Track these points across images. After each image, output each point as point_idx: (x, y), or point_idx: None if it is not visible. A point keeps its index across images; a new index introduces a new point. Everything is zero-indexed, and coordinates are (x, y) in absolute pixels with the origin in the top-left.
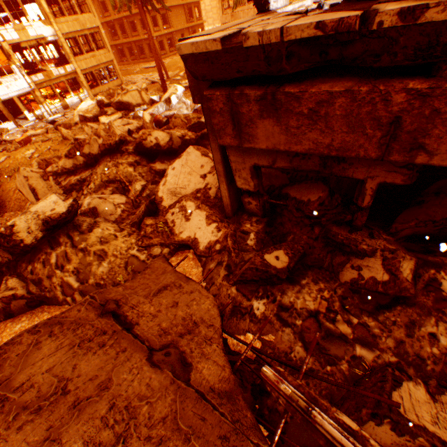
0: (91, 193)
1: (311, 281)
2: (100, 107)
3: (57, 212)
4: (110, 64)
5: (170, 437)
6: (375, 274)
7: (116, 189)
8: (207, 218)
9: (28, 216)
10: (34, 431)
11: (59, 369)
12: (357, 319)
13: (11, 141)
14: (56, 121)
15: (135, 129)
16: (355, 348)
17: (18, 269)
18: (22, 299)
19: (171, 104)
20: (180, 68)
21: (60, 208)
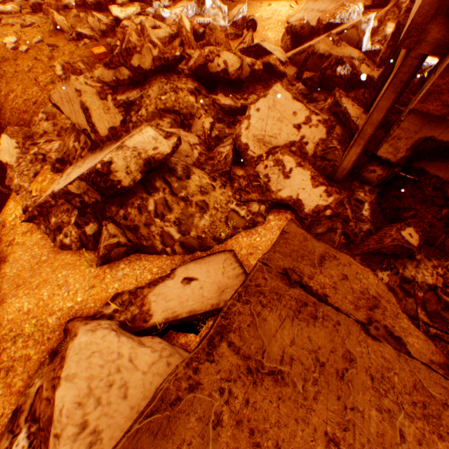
0: (141, 122)
1: (424, 258)
2: None
3: (161, 152)
4: None
5: (429, 402)
6: None
7: (174, 122)
8: (312, 180)
9: (126, 152)
10: (329, 401)
11: (299, 342)
12: None
13: None
14: None
15: (167, 37)
16: None
17: (106, 212)
18: (123, 247)
19: (204, 7)
20: None
21: (163, 147)
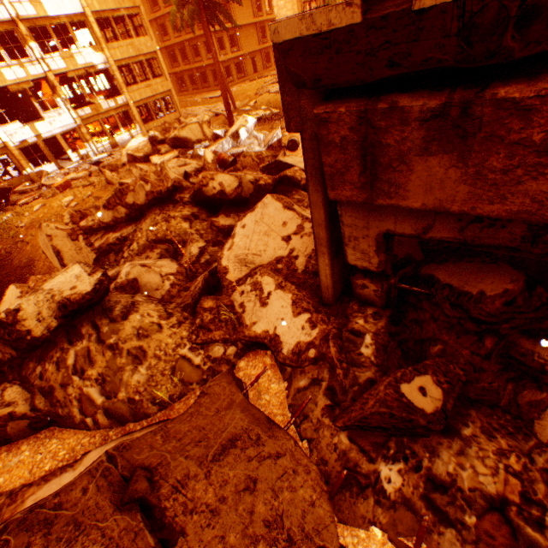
0: (133, 256)
1: (481, 432)
2: (153, 144)
3: (79, 292)
4: (167, 94)
5: None
6: None
7: (165, 251)
8: (293, 305)
9: (39, 296)
10: None
11: None
12: None
13: (50, 185)
14: (102, 161)
15: (193, 171)
16: None
17: (23, 370)
18: (23, 420)
19: (239, 139)
20: (250, 96)
21: (83, 285)
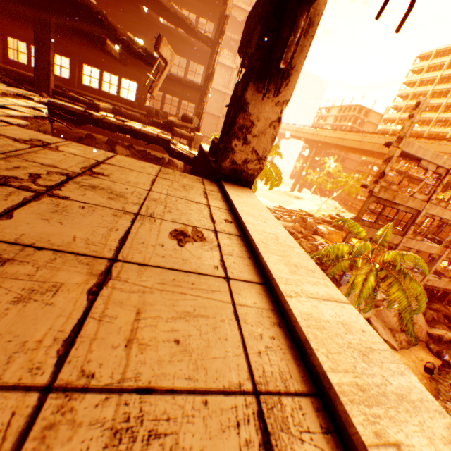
0: None
1: None
2: None
3: None
4: None
5: None
6: None
7: None
8: (447, 307)
9: None
10: None
11: None
12: None
13: None
14: None
15: None
16: None
17: None
18: None
19: None
20: None
21: None
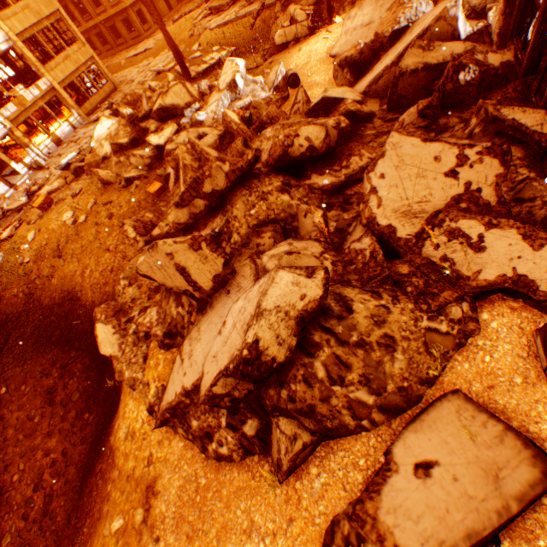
0: (238, 250)
1: None
2: (134, 124)
3: (311, 299)
4: (91, 63)
5: None
6: None
7: (274, 233)
8: (526, 239)
9: (269, 318)
10: None
11: None
12: None
13: (16, 209)
14: (70, 163)
15: (217, 140)
16: None
17: (263, 400)
18: (308, 447)
19: (237, 89)
20: (184, 41)
21: (311, 291)
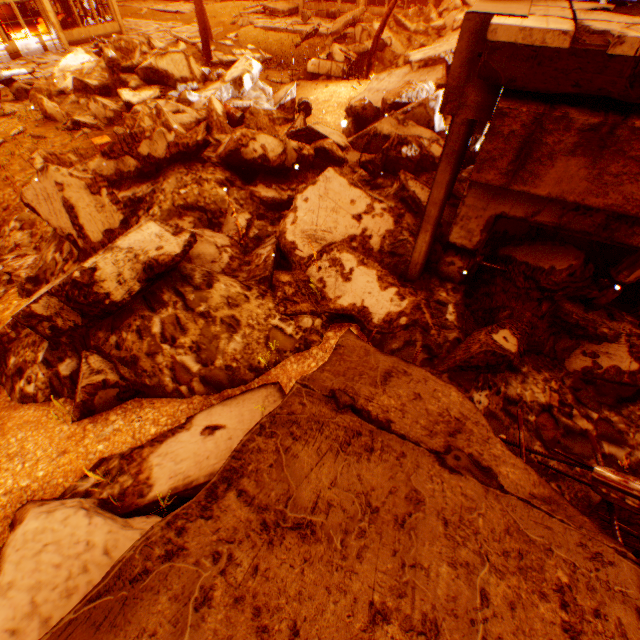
0: None
1: (532, 370)
2: (113, 70)
3: (167, 253)
4: None
5: (527, 550)
6: (618, 362)
7: (198, 221)
8: (379, 280)
9: (117, 255)
10: (380, 559)
11: (344, 482)
12: (596, 414)
13: None
14: (15, 80)
15: (194, 122)
16: (601, 446)
17: (90, 340)
18: (113, 389)
19: (243, 89)
20: (224, 24)
21: (171, 246)
